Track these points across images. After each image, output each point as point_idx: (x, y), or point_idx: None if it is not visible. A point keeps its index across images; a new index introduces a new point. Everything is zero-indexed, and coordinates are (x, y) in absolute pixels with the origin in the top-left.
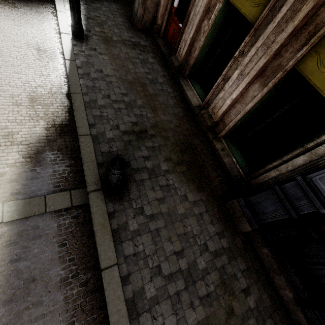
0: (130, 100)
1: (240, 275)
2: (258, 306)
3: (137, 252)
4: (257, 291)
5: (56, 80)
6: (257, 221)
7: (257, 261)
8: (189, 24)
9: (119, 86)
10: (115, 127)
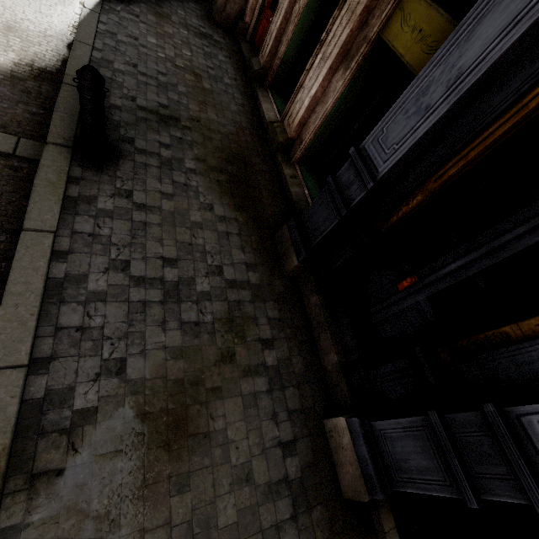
0: (168, 82)
1: (264, 322)
2: (280, 367)
3: (97, 233)
4: (286, 350)
5: (59, 25)
6: (307, 246)
7: (300, 317)
8: (278, 10)
9: (158, 62)
10: (129, 98)
